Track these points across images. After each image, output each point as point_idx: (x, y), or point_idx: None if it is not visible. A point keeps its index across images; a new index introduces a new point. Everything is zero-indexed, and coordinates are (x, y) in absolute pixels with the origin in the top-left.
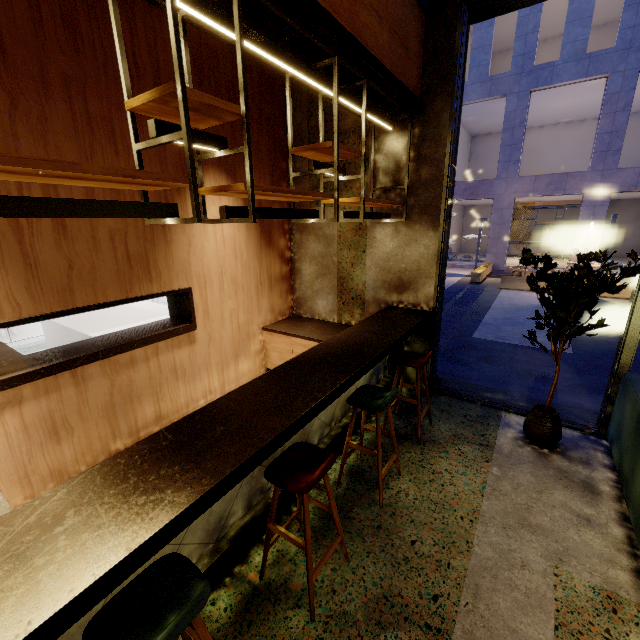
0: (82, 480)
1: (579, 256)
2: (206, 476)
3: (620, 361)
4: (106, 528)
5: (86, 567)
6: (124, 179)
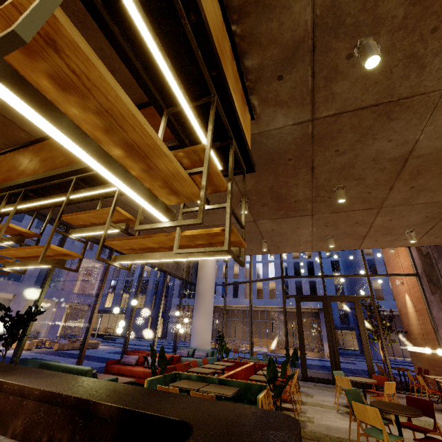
0: (1, 377)
1: (29, 306)
2: (28, 368)
3: (18, 355)
4: (40, 373)
5: (55, 373)
6: (37, 259)
